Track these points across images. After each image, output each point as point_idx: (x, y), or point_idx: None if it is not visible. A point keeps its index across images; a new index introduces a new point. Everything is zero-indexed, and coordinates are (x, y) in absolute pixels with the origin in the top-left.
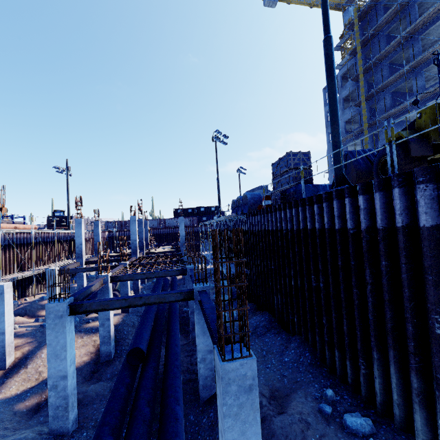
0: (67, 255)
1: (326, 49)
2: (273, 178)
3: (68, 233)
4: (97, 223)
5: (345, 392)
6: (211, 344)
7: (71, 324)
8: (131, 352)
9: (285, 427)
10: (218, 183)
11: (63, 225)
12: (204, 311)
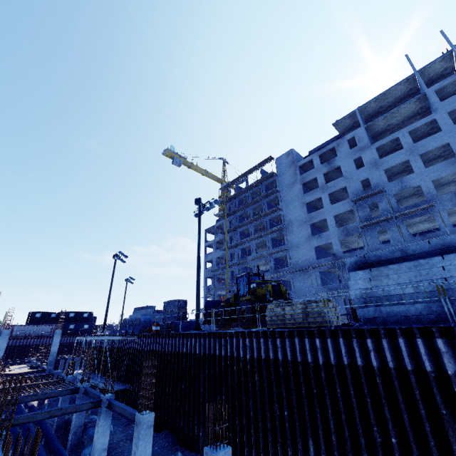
0: None
1: (198, 262)
2: (164, 311)
3: None
4: None
5: (188, 453)
6: (107, 443)
7: None
8: None
9: None
10: (109, 297)
11: None
12: (114, 411)
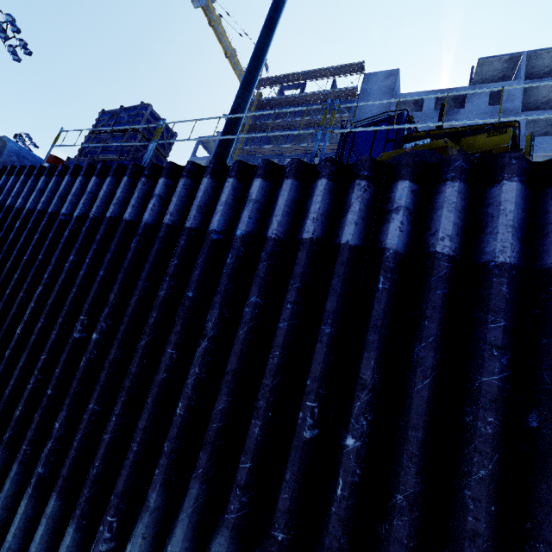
0: None
1: None
2: (92, 134)
3: None
4: None
5: None
6: None
7: None
8: None
9: None
10: None
11: None
12: None
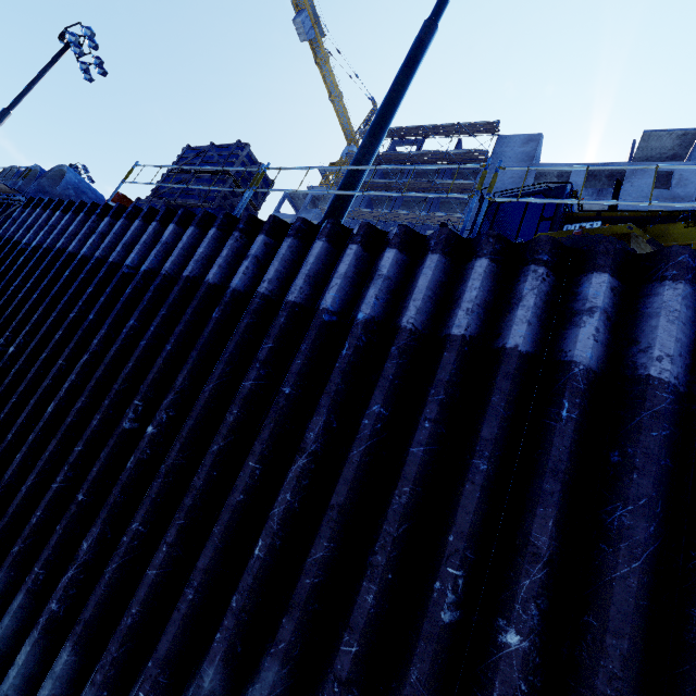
0: None
1: (426, 32)
2: (171, 172)
3: None
4: None
5: None
6: None
7: None
8: None
9: None
10: None
11: None
12: None
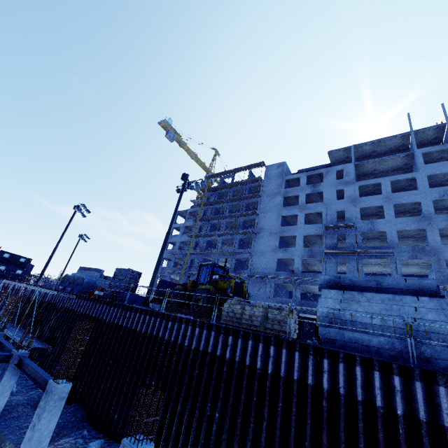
0: None
1: (166, 237)
2: (113, 278)
3: None
4: None
5: (95, 433)
6: (3, 405)
7: None
8: None
9: None
10: (56, 247)
11: None
12: (23, 370)
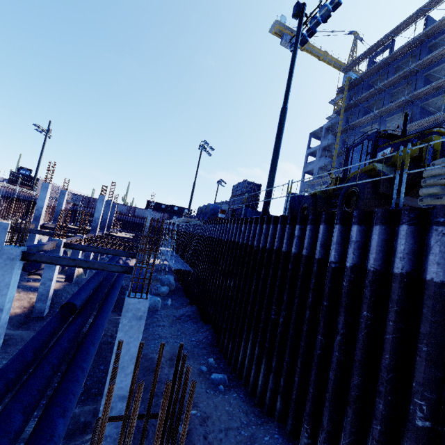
0: (21, 215)
1: (281, 115)
2: (231, 197)
3: (30, 194)
4: (64, 192)
5: (223, 363)
6: None
7: (19, 268)
8: (65, 307)
9: (169, 374)
10: (193, 188)
11: (26, 185)
12: None
